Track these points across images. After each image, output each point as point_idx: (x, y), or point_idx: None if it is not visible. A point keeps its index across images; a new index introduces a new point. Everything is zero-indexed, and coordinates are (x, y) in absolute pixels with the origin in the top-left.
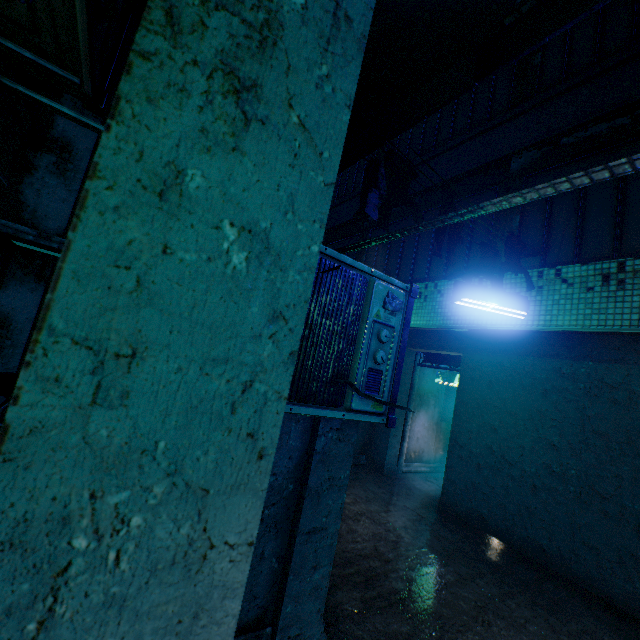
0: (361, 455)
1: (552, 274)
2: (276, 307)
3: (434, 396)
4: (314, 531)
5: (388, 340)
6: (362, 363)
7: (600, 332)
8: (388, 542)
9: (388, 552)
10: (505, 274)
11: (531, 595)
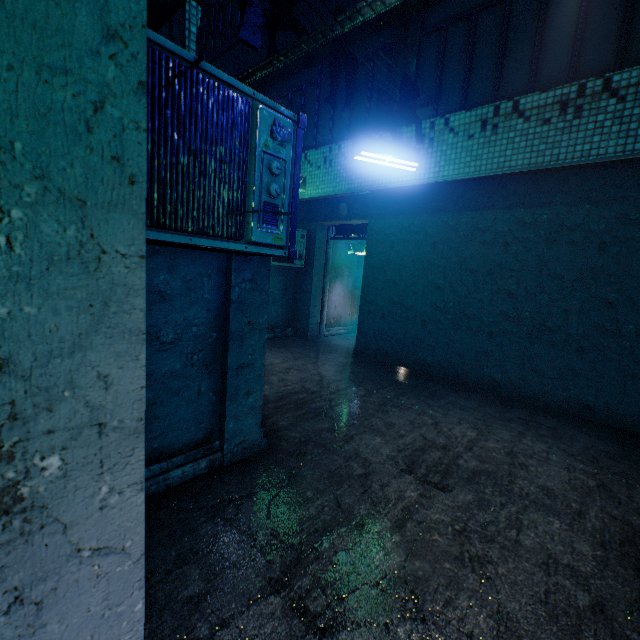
0: (287, 328)
1: (442, 124)
2: (109, 24)
3: (348, 268)
4: (243, 367)
5: (281, 174)
6: (257, 196)
7: (475, 178)
8: (313, 382)
9: (313, 387)
10: (402, 128)
11: (417, 392)
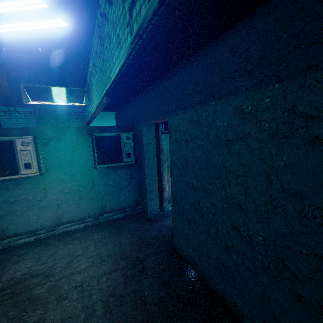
0: (137, 206)
1: None
2: None
3: None
4: None
5: None
6: None
7: None
8: None
9: None
10: None
11: None
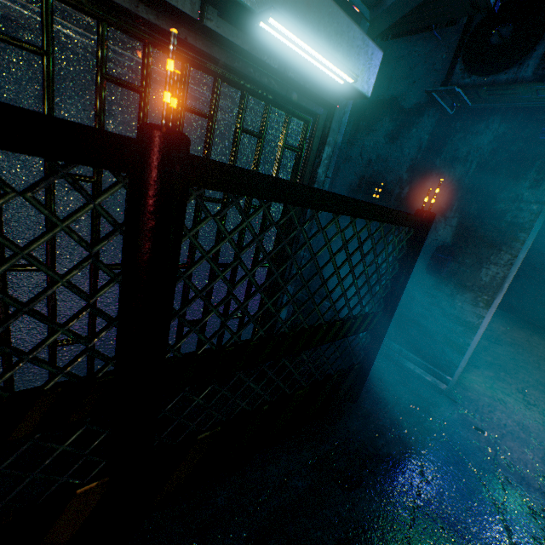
0: None
1: None
2: None
3: None
4: None
5: None
6: None
7: None
8: None
9: None
10: None
11: None
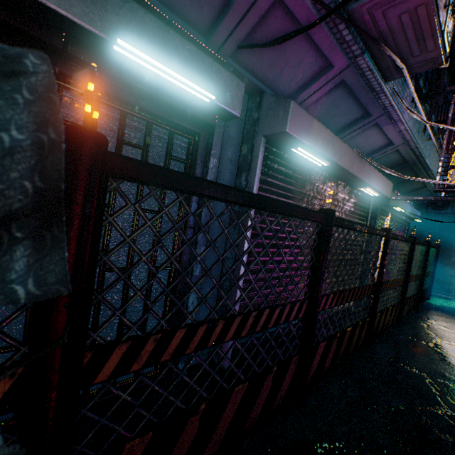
0: None
1: None
2: None
3: None
4: None
5: None
6: None
7: None
8: None
9: None
10: None
11: None
